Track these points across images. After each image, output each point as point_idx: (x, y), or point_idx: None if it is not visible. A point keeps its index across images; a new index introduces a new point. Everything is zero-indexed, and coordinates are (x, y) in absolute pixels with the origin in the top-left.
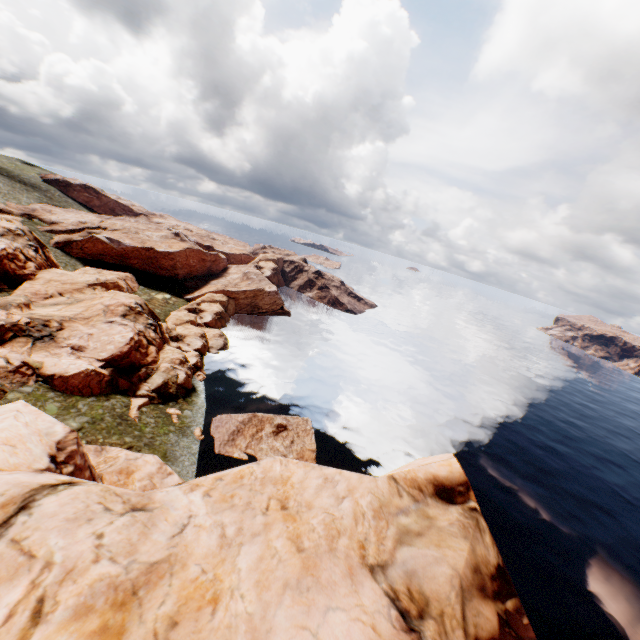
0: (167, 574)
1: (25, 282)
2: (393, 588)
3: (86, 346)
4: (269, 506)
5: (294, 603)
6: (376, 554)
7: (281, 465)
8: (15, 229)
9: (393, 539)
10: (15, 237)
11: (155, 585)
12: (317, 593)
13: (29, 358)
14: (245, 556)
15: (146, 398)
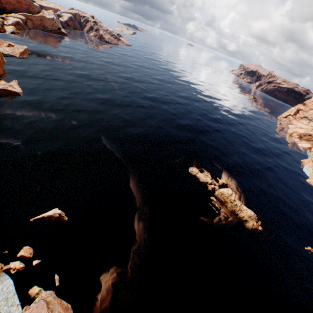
0: None
1: None
2: None
3: None
4: None
5: None
6: None
7: None
8: None
9: None
10: None
11: None
12: None
13: None
14: None
15: None
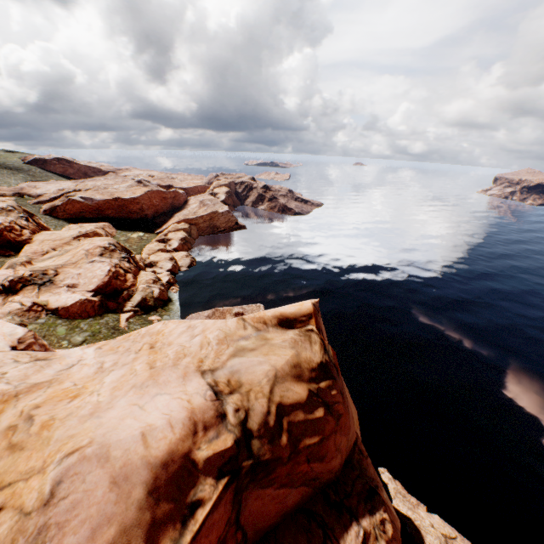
0: (45, 387)
1: (25, 246)
2: (216, 381)
3: (78, 283)
4: (142, 348)
5: (135, 394)
6: (211, 364)
7: (163, 325)
8: (6, 207)
9: (229, 355)
10: (8, 213)
11: (33, 392)
12: (153, 387)
13: (37, 299)
14: (112, 376)
15: (131, 312)
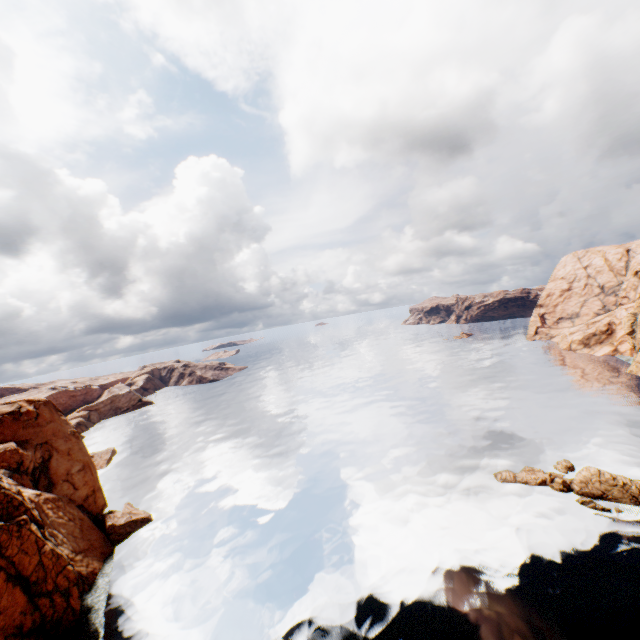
0: None
1: None
2: None
3: None
4: None
5: None
6: None
7: None
8: None
9: None
10: None
11: None
12: None
13: None
14: None
15: None
